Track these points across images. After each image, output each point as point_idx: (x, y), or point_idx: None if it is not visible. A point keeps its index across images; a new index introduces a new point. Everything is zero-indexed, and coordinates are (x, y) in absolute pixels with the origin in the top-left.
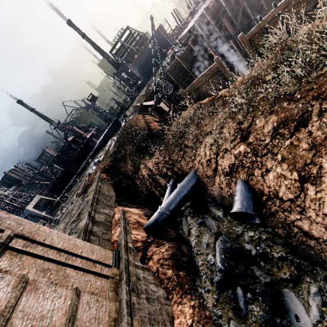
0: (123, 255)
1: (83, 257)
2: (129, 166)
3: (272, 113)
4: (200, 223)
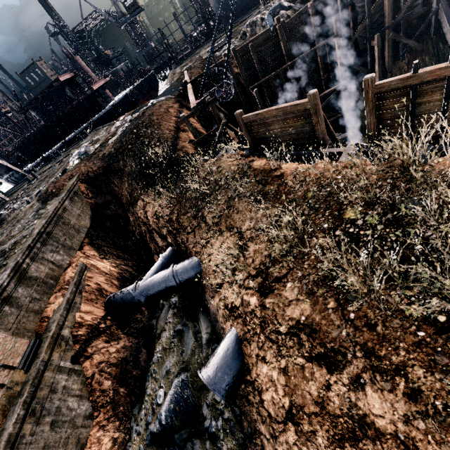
0: (42, 354)
1: None
2: (125, 189)
3: (310, 297)
4: (177, 331)
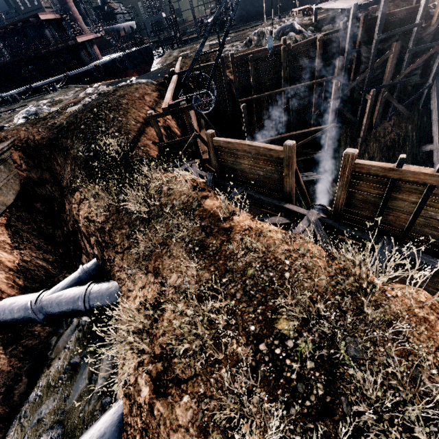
0: None
1: None
2: (67, 172)
3: (201, 437)
4: (72, 365)
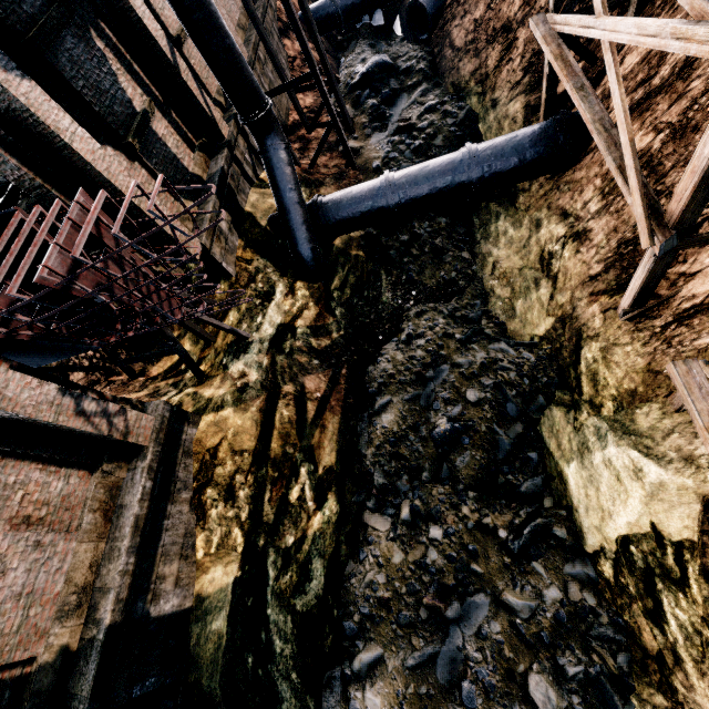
0: None
1: None
2: None
3: None
4: (369, 44)
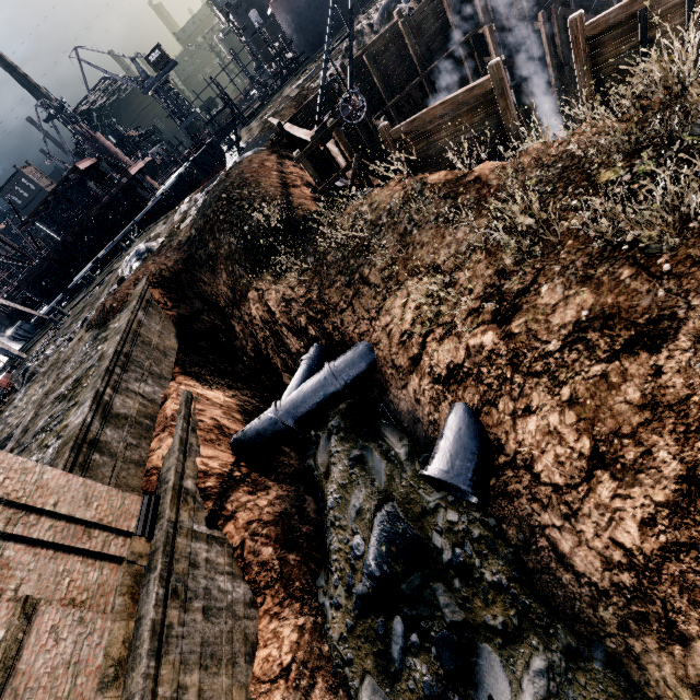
0: (166, 511)
1: (58, 515)
2: (222, 285)
3: (587, 283)
4: (354, 459)
